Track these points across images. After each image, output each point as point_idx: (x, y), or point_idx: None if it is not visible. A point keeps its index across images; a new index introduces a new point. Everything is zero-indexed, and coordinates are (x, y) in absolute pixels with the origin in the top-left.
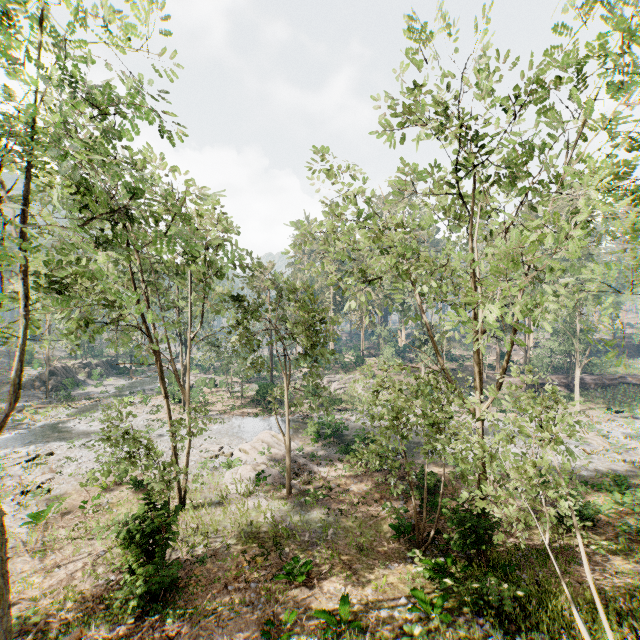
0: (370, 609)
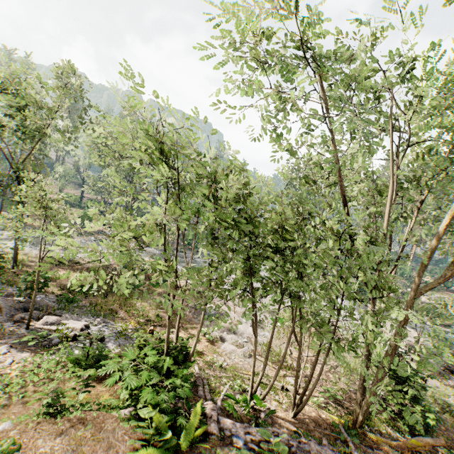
0: None
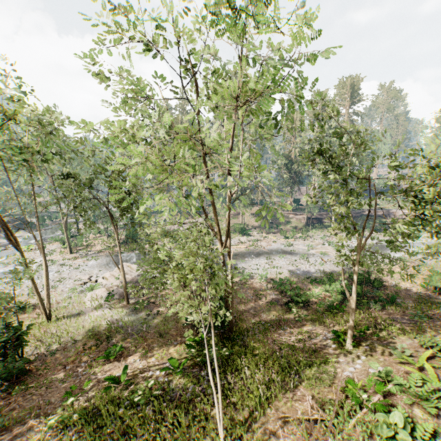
0: (144, 371)
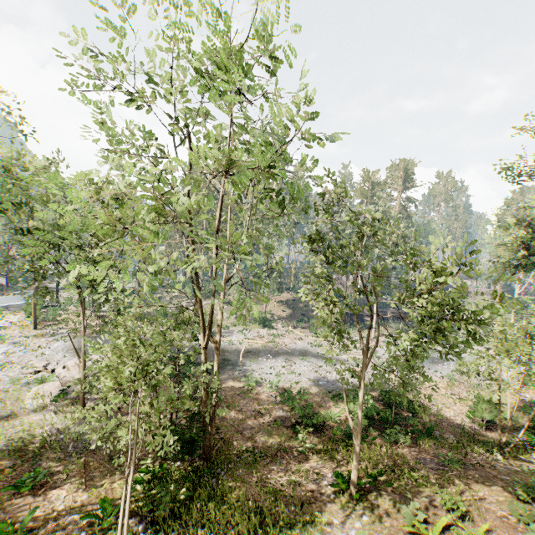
0: (61, 516)
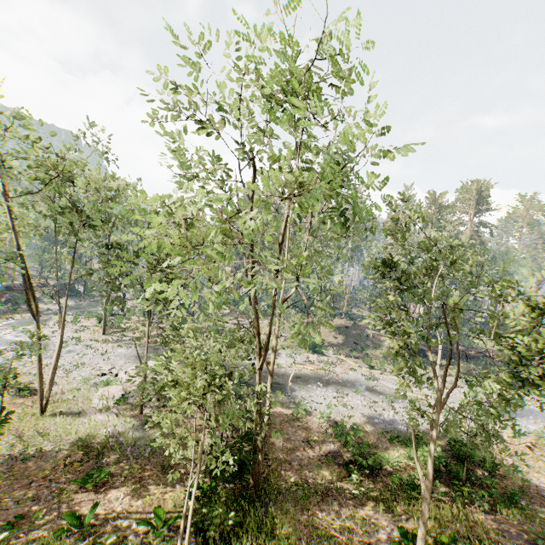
0: (119, 517)
